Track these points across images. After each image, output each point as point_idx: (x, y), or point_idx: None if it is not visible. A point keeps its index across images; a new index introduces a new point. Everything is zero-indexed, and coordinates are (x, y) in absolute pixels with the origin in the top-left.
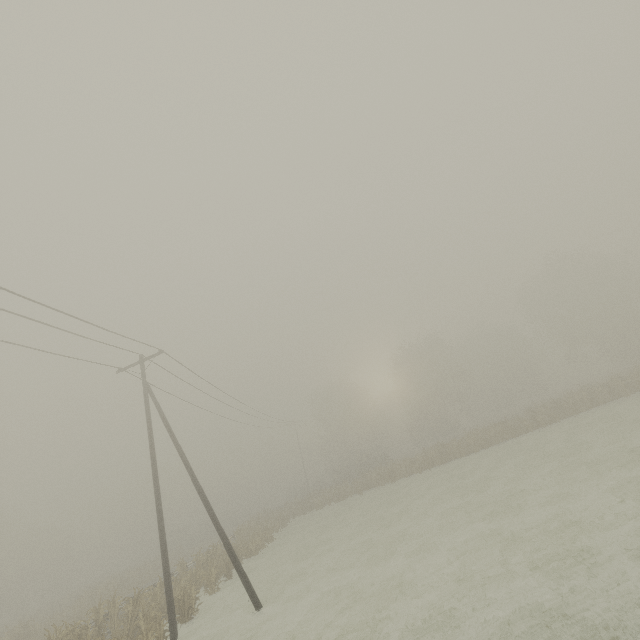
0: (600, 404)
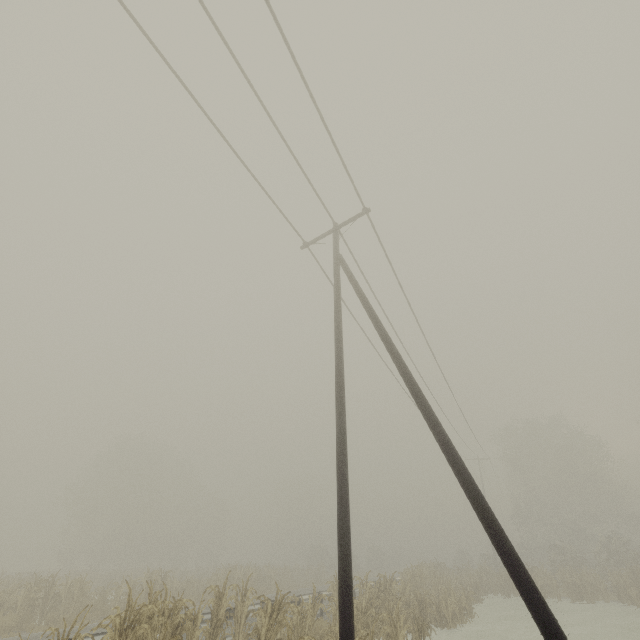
0: None
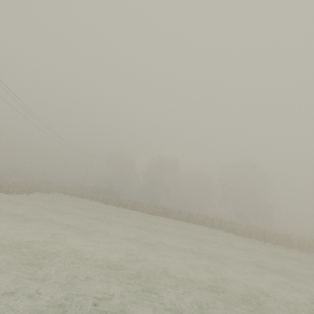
0: (205, 225)
